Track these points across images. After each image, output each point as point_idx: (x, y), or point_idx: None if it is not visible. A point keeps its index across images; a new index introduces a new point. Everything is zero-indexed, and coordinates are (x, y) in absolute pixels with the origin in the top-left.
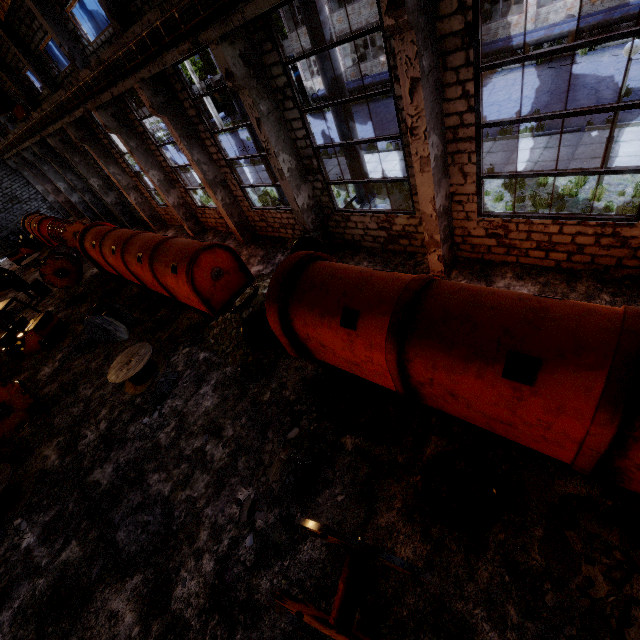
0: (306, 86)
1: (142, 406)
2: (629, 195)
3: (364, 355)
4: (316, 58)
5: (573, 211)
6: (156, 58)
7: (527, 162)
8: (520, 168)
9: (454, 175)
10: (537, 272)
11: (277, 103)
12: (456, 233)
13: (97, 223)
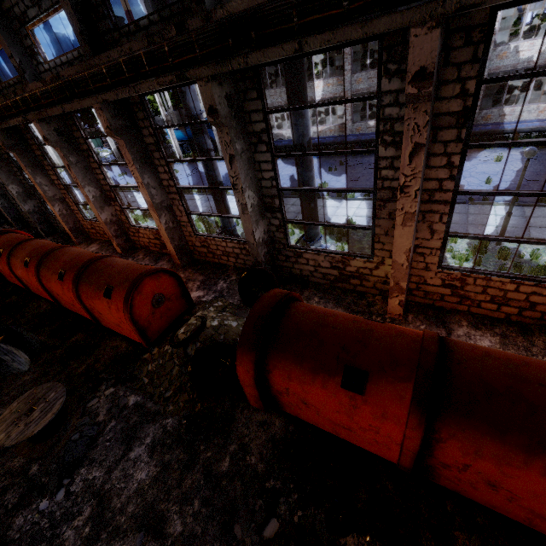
0: None
1: (40, 479)
2: (526, 258)
3: (368, 423)
4: (291, 114)
5: (488, 266)
6: (129, 84)
7: None
8: None
9: (421, 230)
10: (490, 322)
11: (249, 145)
12: (411, 280)
13: (8, 230)
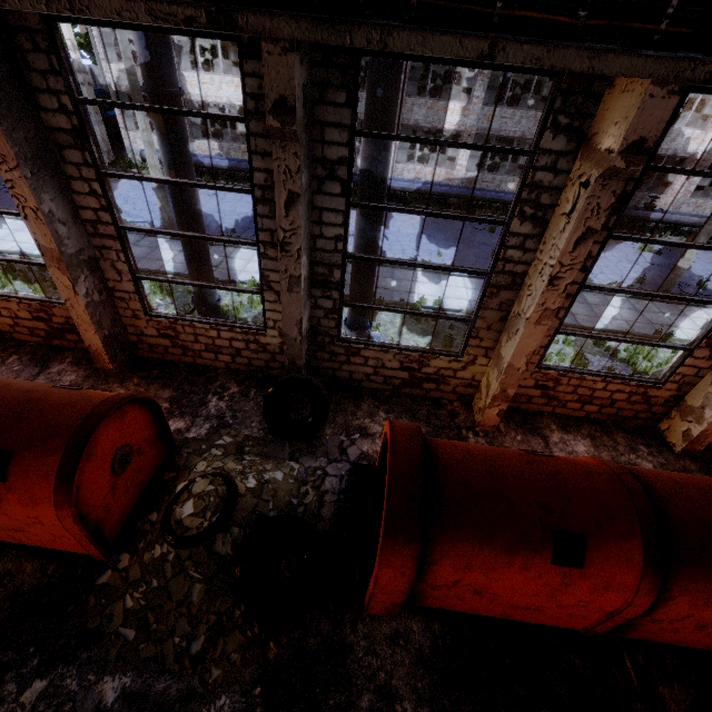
0: (125, 136)
1: None
2: (560, 344)
3: (578, 599)
4: (370, 141)
5: None
6: None
7: (462, 299)
8: (461, 304)
9: None
10: (574, 423)
11: (310, 178)
12: None
13: None
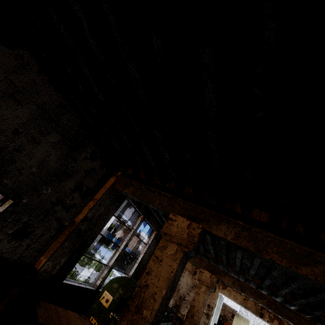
0: None
1: None
2: None
3: None
4: None
5: None
6: None
7: None
8: None
9: None
10: None
11: None
12: None
13: None
